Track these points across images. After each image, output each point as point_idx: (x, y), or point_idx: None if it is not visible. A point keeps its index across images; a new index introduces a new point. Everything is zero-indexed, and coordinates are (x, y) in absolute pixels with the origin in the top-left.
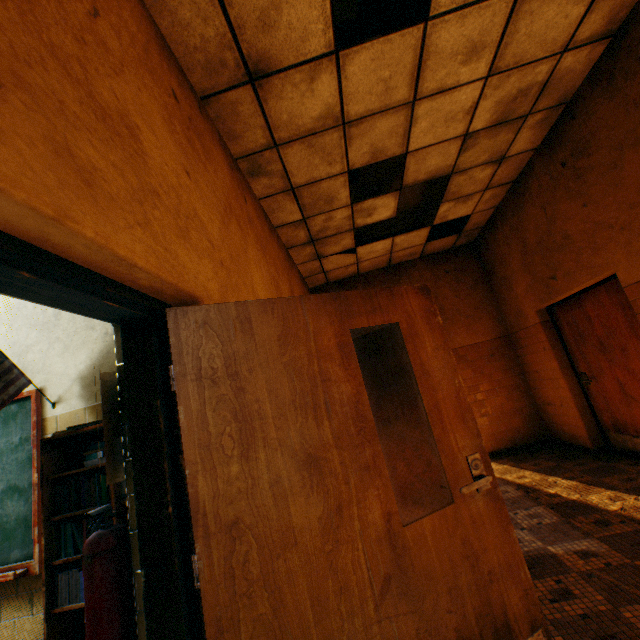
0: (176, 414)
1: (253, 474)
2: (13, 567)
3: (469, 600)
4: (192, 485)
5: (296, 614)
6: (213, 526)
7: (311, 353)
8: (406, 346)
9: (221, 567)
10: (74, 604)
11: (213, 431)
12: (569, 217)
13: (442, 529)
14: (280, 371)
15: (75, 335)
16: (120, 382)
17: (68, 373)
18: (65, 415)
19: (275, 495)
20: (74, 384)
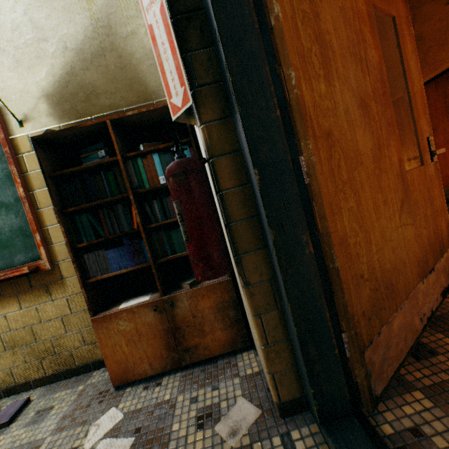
0: (266, 20)
1: (333, 99)
2: (21, 267)
3: (430, 224)
4: (298, 89)
5: (367, 212)
6: (317, 131)
7: (353, 10)
8: (399, 40)
9: (326, 166)
10: (107, 274)
11: (304, 45)
12: (429, 18)
13: (420, 180)
14: (338, 14)
15: (25, 48)
16: (171, 2)
17: (28, 90)
18: (37, 134)
19: (347, 122)
20: (39, 102)
